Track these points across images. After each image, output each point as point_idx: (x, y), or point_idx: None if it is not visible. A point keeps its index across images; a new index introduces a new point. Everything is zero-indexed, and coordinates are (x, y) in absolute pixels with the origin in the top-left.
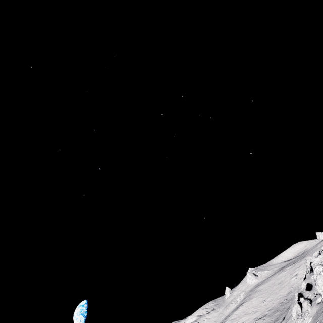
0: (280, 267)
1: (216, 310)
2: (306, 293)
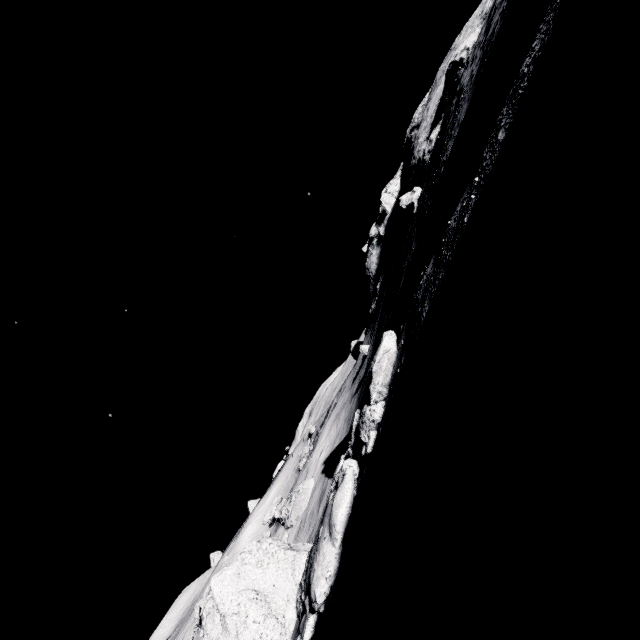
0: None
1: None
2: None
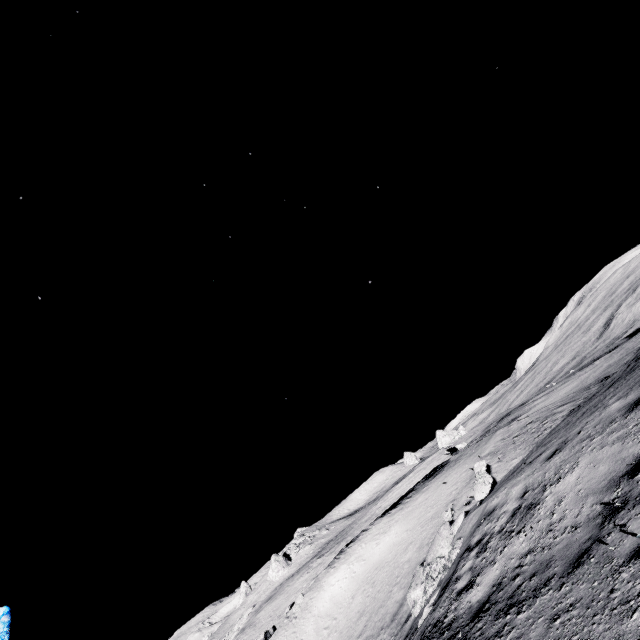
0: (329, 538)
1: None
2: None
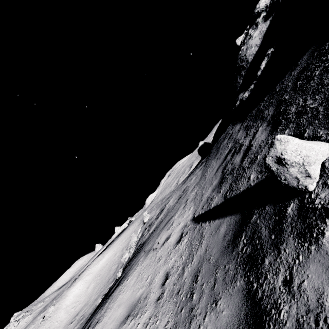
0: (46, 304)
1: None
2: None
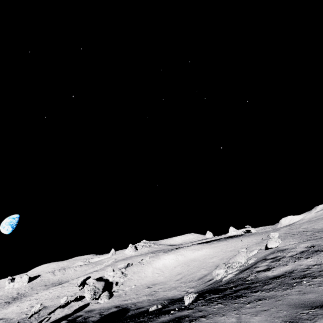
0: (158, 249)
1: (88, 265)
2: (60, 308)
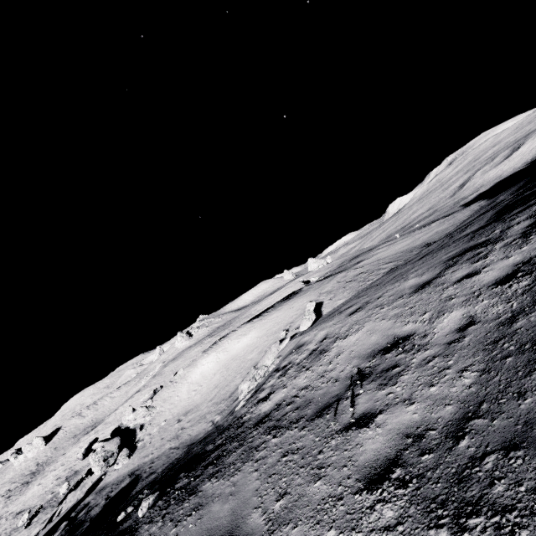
0: (220, 324)
1: (130, 384)
2: (72, 491)
